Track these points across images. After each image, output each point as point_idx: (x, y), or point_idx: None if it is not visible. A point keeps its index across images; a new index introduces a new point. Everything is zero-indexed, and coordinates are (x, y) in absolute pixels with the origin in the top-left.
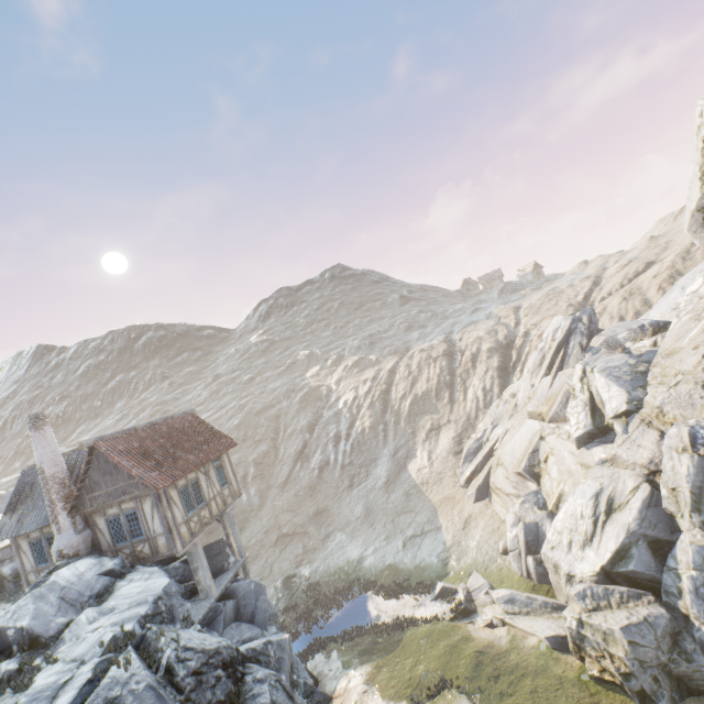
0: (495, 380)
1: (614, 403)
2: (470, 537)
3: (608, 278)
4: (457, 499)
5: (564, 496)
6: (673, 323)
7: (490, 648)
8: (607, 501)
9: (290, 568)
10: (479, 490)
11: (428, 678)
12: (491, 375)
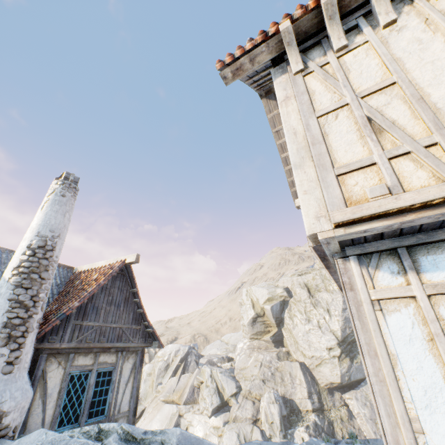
0: None
1: (230, 388)
2: None
3: None
4: None
5: None
6: (239, 357)
7: None
8: (244, 439)
9: None
10: None
11: None
12: None
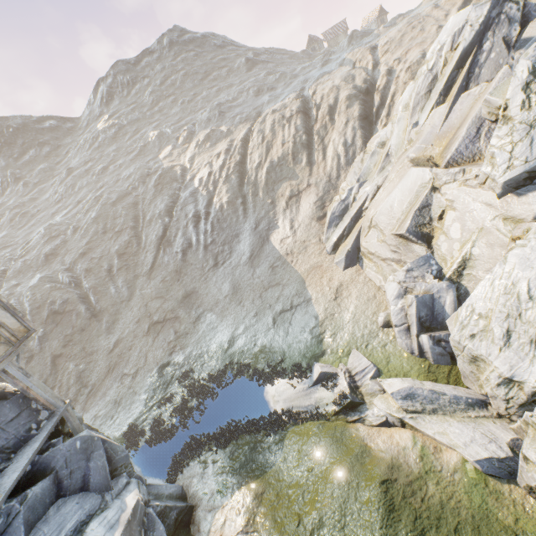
0: (357, 131)
1: None
2: (343, 309)
3: None
4: (324, 268)
5: (473, 261)
6: None
7: (396, 471)
8: None
9: (164, 356)
10: (348, 256)
11: (323, 530)
12: (352, 127)
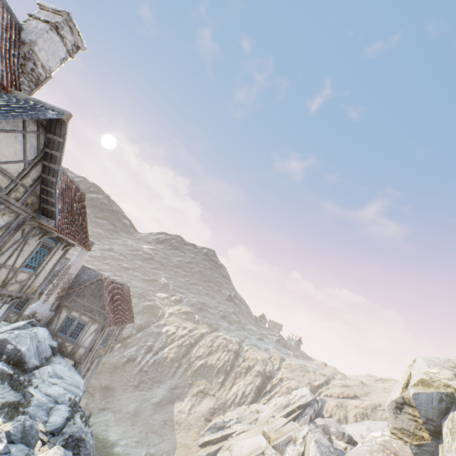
0: (252, 392)
1: None
2: None
3: (334, 385)
4: (191, 451)
5: None
6: (359, 445)
7: None
8: None
9: None
10: (207, 455)
11: None
12: (252, 387)
